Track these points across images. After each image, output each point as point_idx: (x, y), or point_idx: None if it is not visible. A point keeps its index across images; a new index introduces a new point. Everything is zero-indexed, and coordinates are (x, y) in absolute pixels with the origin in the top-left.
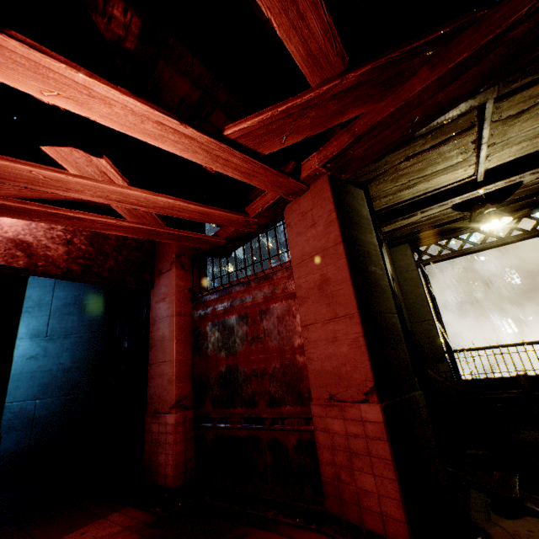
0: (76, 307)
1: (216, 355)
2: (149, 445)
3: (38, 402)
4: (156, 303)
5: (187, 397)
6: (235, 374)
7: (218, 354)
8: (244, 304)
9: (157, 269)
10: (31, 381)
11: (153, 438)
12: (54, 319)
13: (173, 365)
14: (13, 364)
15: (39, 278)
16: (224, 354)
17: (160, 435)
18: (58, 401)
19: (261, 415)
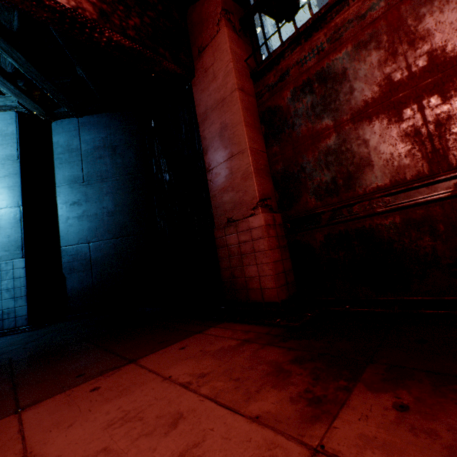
0: (106, 150)
1: (313, 129)
2: (227, 262)
3: (91, 245)
4: (202, 93)
5: (270, 197)
6: (359, 138)
7: (316, 126)
8: (366, 20)
9: (196, 49)
10: (79, 225)
11: (232, 252)
12: (87, 164)
13: (248, 153)
14: (59, 210)
15: (61, 123)
16: (329, 119)
17: (242, 246)
18: (110, 243)
19: (438, 177)
